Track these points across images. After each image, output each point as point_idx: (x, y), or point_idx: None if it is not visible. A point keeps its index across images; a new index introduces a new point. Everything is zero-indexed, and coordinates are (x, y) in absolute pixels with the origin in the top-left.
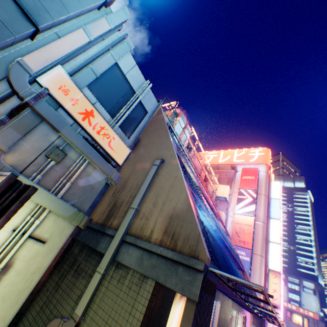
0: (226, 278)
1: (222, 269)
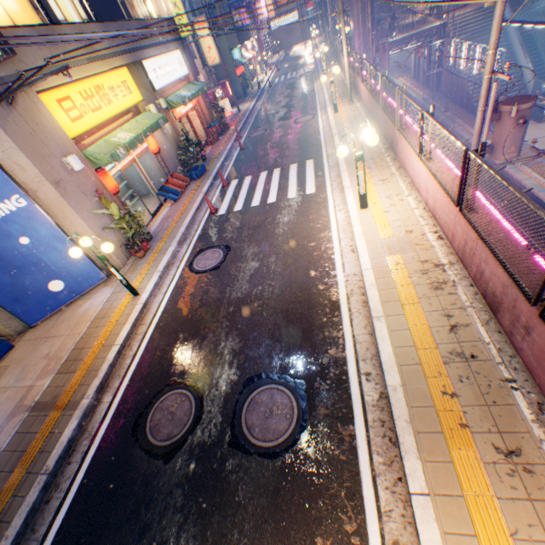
0: (231, 3)
1: (229, 1)
